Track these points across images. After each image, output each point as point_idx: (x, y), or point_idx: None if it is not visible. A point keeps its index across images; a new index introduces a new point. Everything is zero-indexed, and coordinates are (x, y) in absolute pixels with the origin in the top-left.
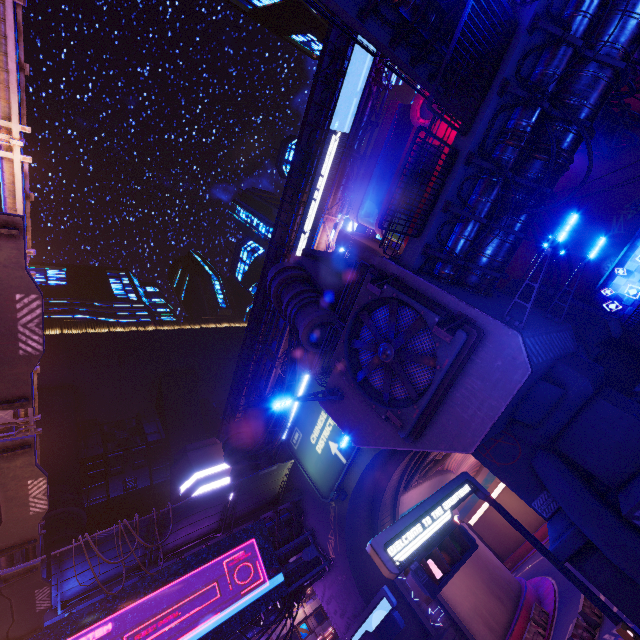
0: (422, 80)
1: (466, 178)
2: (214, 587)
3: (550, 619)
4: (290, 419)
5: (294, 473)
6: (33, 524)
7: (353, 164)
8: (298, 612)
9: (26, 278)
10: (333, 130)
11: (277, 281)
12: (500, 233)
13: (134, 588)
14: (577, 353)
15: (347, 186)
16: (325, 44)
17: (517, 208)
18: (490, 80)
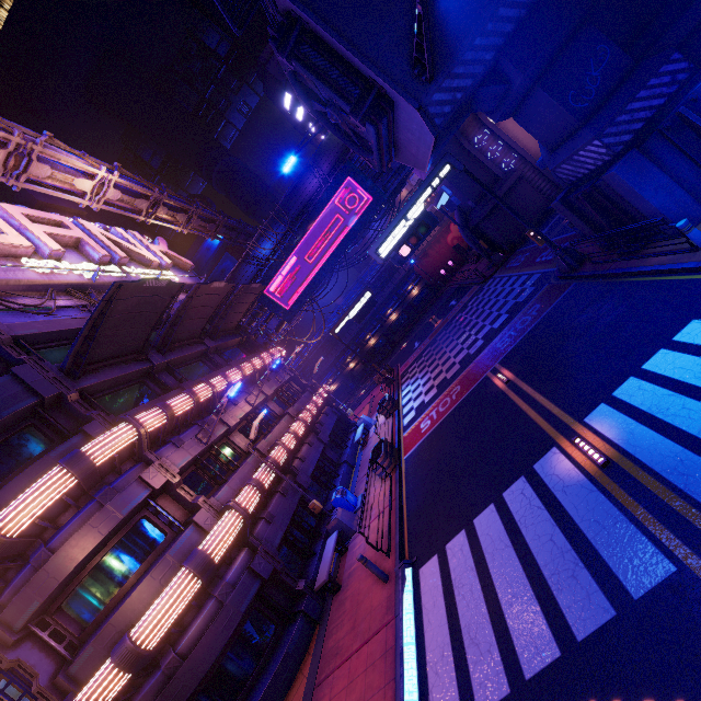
0: None
1: None
2: (337, 218)
3: None
4: None
5: None
6: (227, 286)
7: None
8: None
9: (139, 283)
10: None
11: None
12: None
13: (294, 239)
14: None
15: None
16: None
17: None
18: None
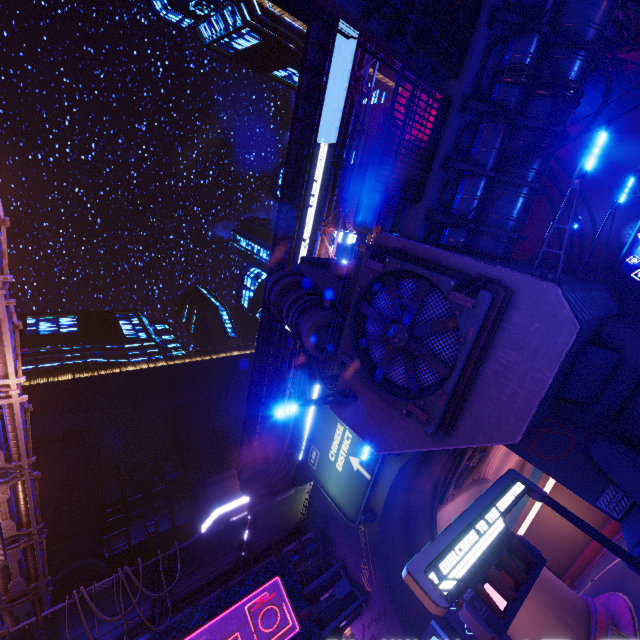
0: (401, 56)
1: (463, 129)
2: (236, 638)
3: None
4: (305, 436)
5: (316, 497)
6: None
7: (344, 173)
8: None
9: None
10: (320, 143)
11: (275, 289)
12: (511, 187)
13: None
14: (622, 315)
15: (340, 196)
16: (303, 63)
17: (526, 155)
18: (476, 11)
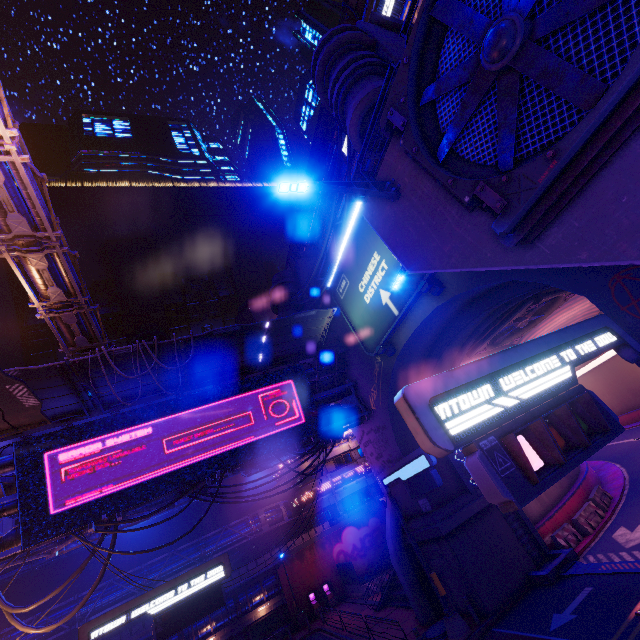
0: None
1: None
2: (248, 415)
3: (614, 504)
4: (336, 263)
5: (340, 326)
6: None
7: None
8: (343, 445)
9: None
10: None
11: (323, 51)
12: None
13: (171, 404)
14: None
15: None
16: None
17: None
18: None
